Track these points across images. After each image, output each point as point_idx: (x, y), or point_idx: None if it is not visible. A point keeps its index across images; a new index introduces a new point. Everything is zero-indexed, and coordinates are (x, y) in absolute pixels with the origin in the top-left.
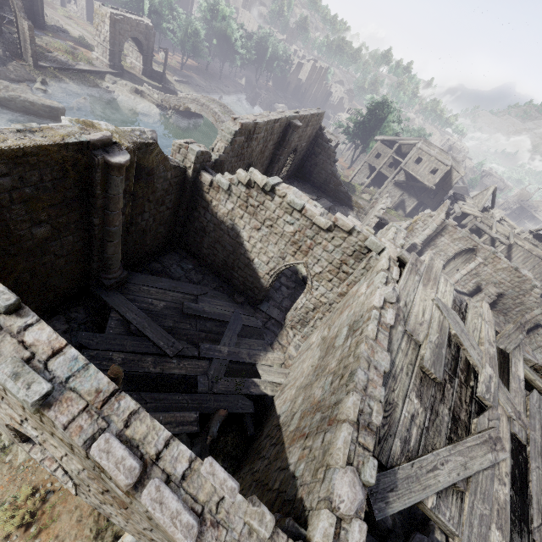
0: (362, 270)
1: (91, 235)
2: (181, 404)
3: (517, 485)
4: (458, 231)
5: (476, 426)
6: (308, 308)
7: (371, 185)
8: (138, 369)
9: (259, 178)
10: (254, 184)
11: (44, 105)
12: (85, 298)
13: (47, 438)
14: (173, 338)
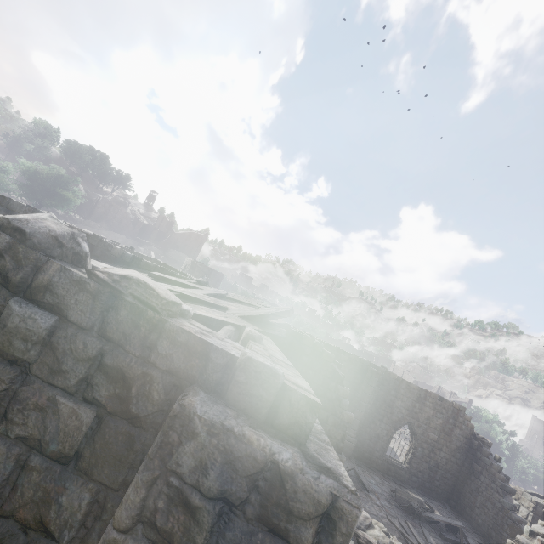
0: None
1: None
2: None
3: None
4: None
5: None
6: None
7: None
8: None
9: None
10: None
11: None
12: None
13: None
14: None
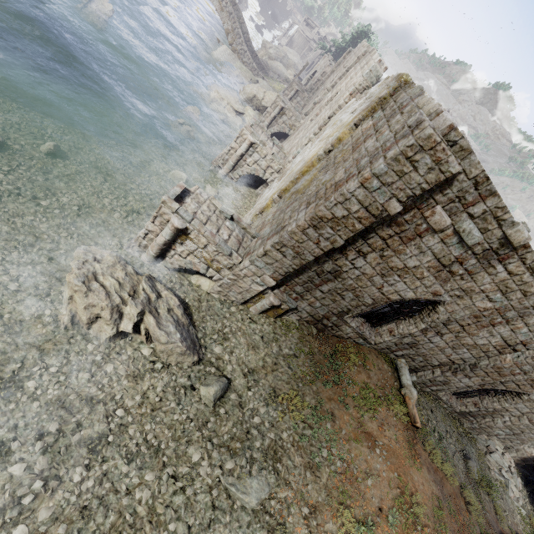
0: None
1: None
2: None
3: None
4: None
5: None
6: None
7: None
8: None
9: None
10: None
11: None
12: None
13: (457, 300)
14: None
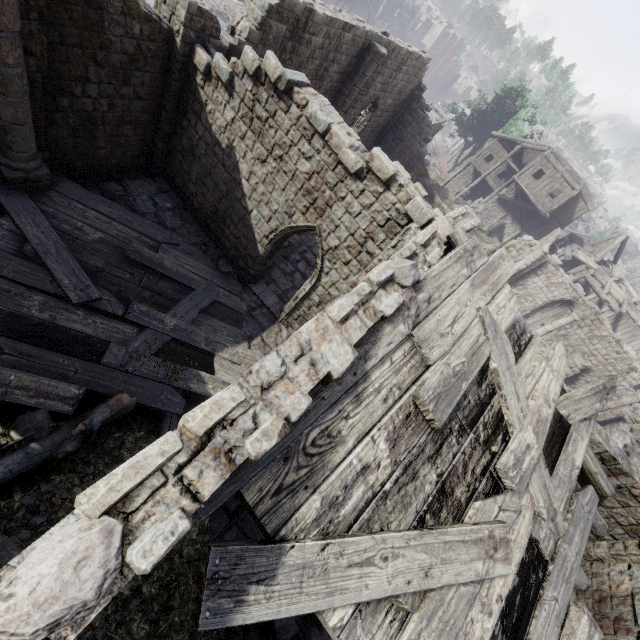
0: (390, 250)
1: None
2: (63, 371)
3: (512, 619)
4: (560, 274)
5: (475, 513)
6: (312, 301)
7: (469, 197)
8: (10, 304)
9: (272, 64)
10: (265, 77)
11: None
12: None
13: None
14: (89, 280)
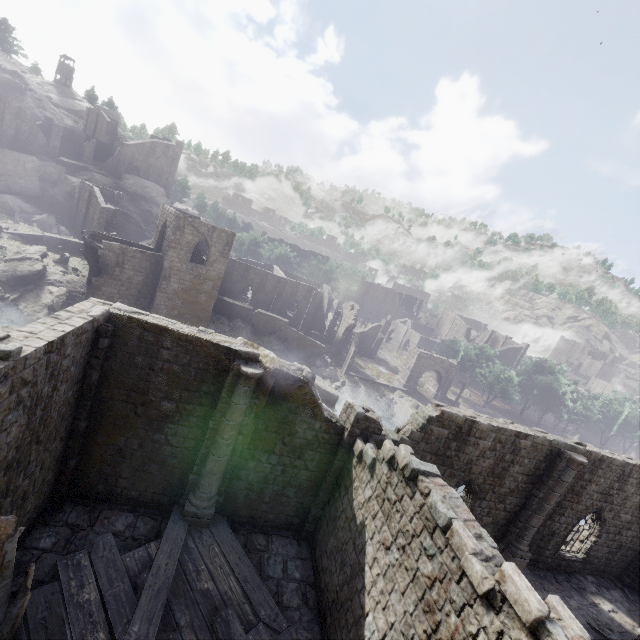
0: None
1: (203, 438)
2: None
3: None
4: None
5: None
6: None
7: None
8: (76, 632)
9: (401, 454)
10: (397, 463)
11: (325, 390)
12: (166, 516)
13: None
14: (154, 636)
